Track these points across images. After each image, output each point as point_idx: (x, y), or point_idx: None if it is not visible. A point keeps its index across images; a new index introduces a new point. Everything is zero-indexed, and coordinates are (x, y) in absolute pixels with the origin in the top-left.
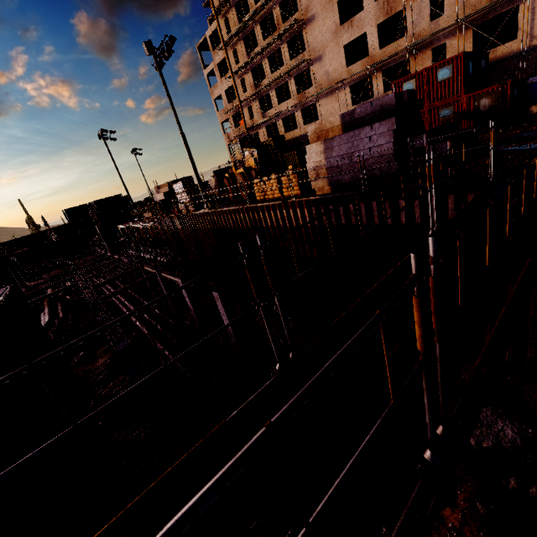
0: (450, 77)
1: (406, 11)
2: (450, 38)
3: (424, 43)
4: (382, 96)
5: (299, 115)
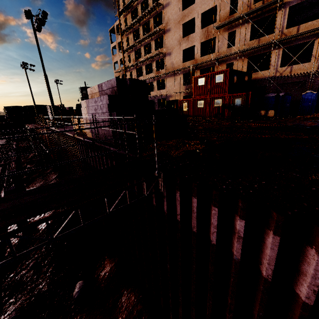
0: (221, 81)
1: (216, 39)
2: (236, 60)
3: (223, 59)
4: None
5: (155, 83)
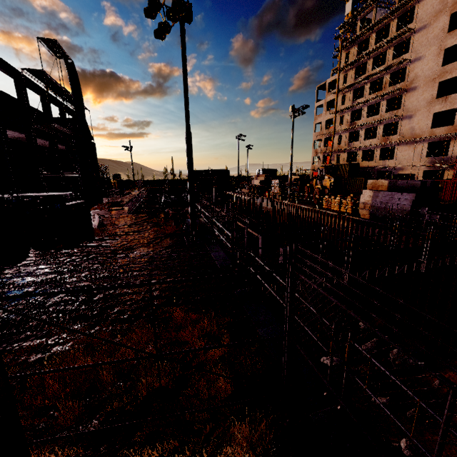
0: None
1: None
2: None
3: None
4: (455, 157)
5: (377, 151)
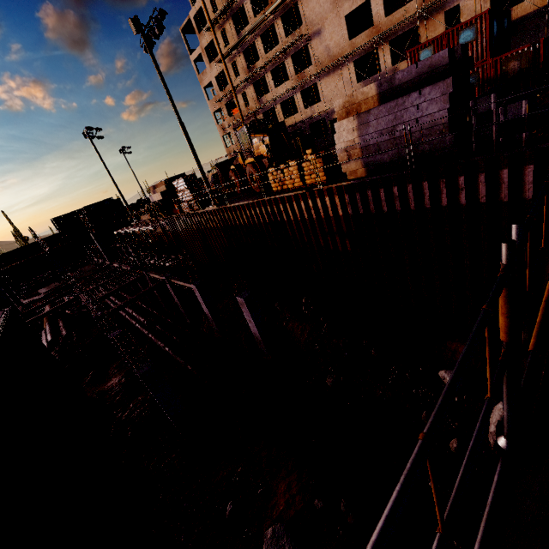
0: (473, 40)
1: None
2: None
3: (436, 6)
4: (390, 70)
5: (298, 98)
